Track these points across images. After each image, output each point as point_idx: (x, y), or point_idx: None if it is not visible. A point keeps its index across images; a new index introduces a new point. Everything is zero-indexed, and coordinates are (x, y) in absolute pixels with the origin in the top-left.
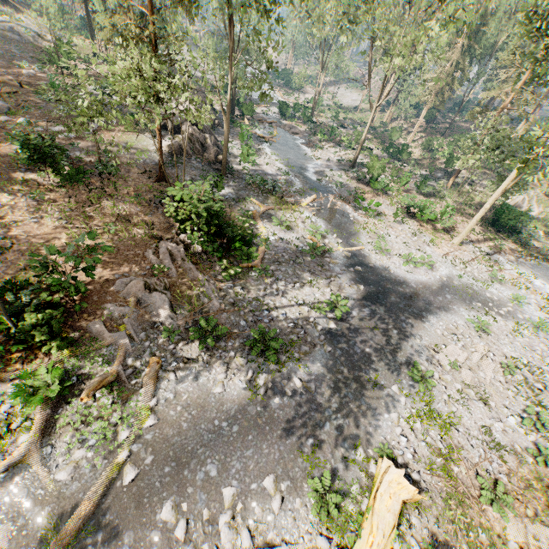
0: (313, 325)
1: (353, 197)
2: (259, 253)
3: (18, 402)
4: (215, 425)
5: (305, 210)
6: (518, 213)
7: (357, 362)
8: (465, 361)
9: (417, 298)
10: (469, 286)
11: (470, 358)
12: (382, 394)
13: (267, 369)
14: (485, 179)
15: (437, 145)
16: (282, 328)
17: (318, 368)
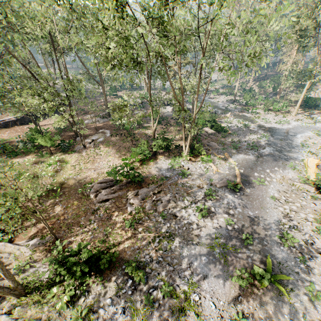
0: (260, 143)
1: (244, 110)
2: (228, 130)
3: (204, 163)
4: (253, 162)
5: (230, 117)
6: (314, 98)
7: (281, 148)
8: (317, 143)
9: (289, 131)
10: (306, 125)
11: (318, 142)
12: (294, 152)
13: (256, 152)
14: (293, 91)
15: (264, 84)
16: (252, 145)
17: (270, 150)
